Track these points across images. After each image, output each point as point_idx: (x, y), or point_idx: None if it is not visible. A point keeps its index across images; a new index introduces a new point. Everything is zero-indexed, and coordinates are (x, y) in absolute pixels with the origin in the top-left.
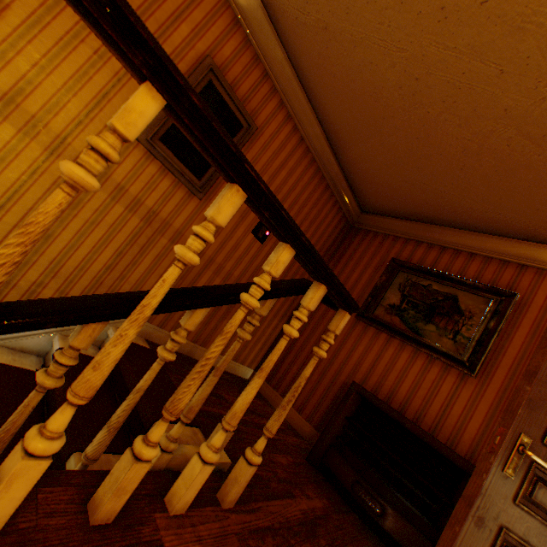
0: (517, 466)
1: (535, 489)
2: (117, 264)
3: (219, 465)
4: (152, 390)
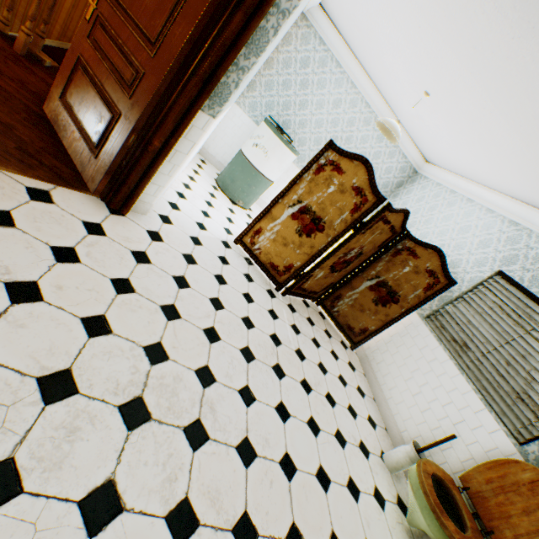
0: (91, 16)
1: (97, 31)
2: (79, 6)
3: (38, 57)
4: (54, 50)
